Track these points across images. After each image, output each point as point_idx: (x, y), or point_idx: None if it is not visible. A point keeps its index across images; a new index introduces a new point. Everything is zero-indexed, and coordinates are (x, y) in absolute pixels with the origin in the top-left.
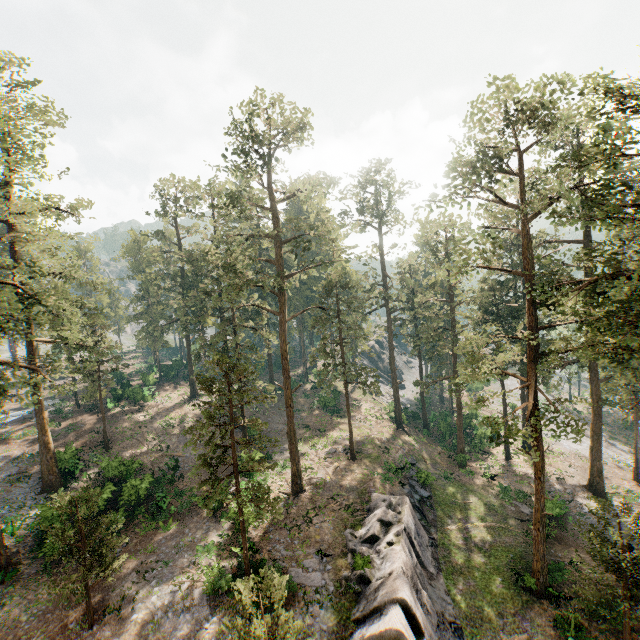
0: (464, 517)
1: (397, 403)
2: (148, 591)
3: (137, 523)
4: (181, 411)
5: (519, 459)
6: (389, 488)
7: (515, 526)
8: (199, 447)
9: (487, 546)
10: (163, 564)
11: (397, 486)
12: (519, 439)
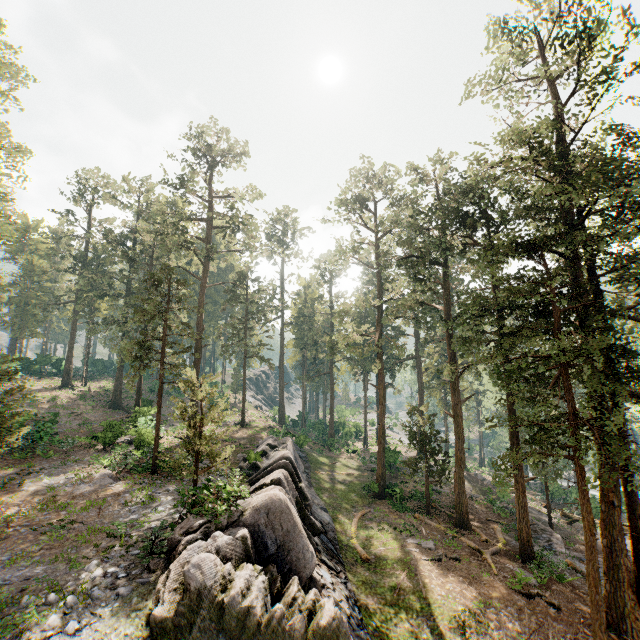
0: (331, 470)
1: (282, 402)
2: (37, 480)
3: (6, 455)
4: (51, 393)
5: (374, 447)
6: None
7: (368, 473)
8: (75, 419)
9: (347, 482)
10: (54, 464)
11: None
12: (375, 439)
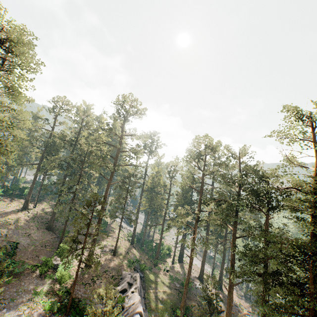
0: (155, 287)
1: (134, 232)
2: (1, 314)
3: None
4: (16, 215)
5: (176, 265)
6: (129, 270)
7: (174, 291)
8: (27, 238)
9: (163, 299)
10: (12, 299)
11: (132, 270)
12: (177, 257)
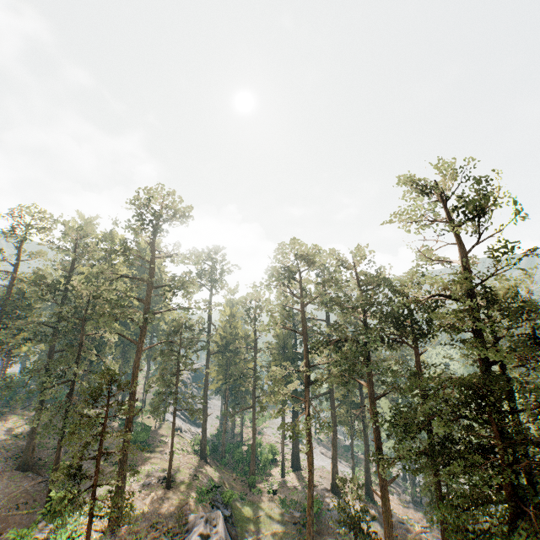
0: (257, 529)
1: (204, 434)
2: None
3: None
4: None
5: (290, 476)
6: (202, 509)
7: (291, 528)
8: None
9: None
10: None
11: (208, 506)
12: (289, 461)
